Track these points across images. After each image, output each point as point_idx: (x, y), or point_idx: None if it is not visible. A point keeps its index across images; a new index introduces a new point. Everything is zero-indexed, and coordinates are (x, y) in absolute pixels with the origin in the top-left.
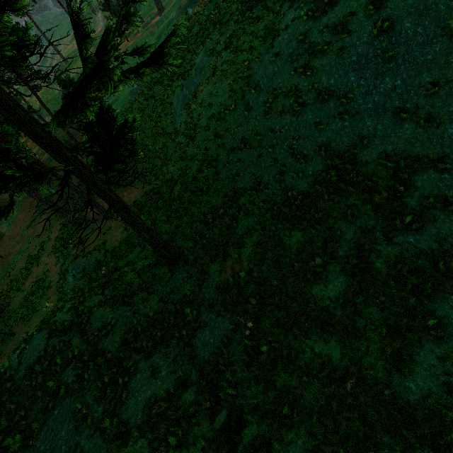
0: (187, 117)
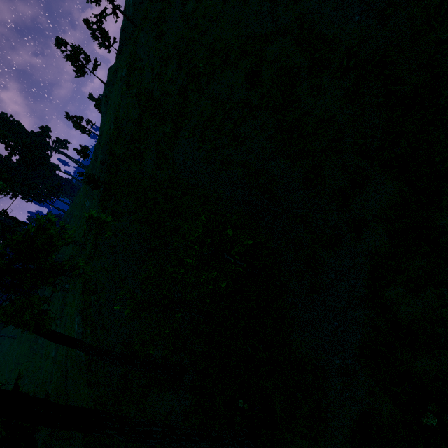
0: (85, 356)
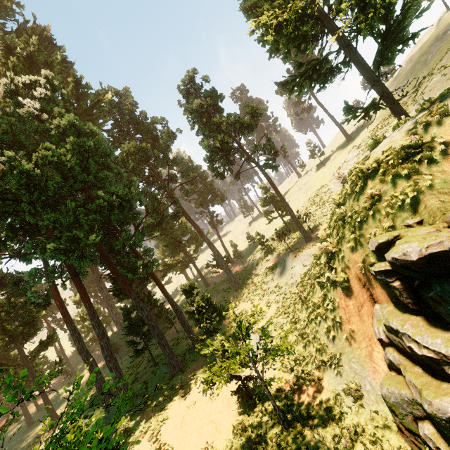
0: None
